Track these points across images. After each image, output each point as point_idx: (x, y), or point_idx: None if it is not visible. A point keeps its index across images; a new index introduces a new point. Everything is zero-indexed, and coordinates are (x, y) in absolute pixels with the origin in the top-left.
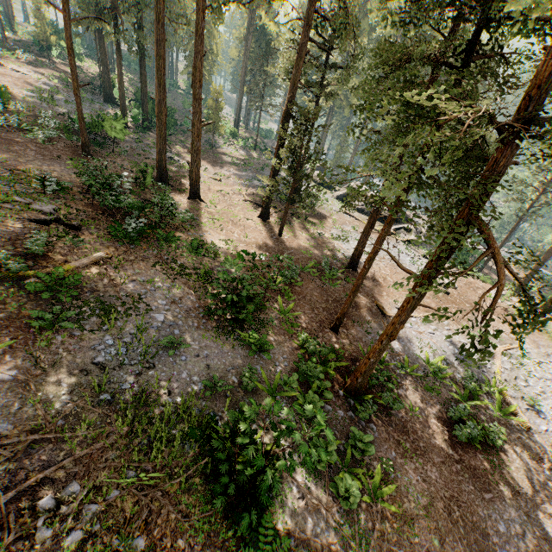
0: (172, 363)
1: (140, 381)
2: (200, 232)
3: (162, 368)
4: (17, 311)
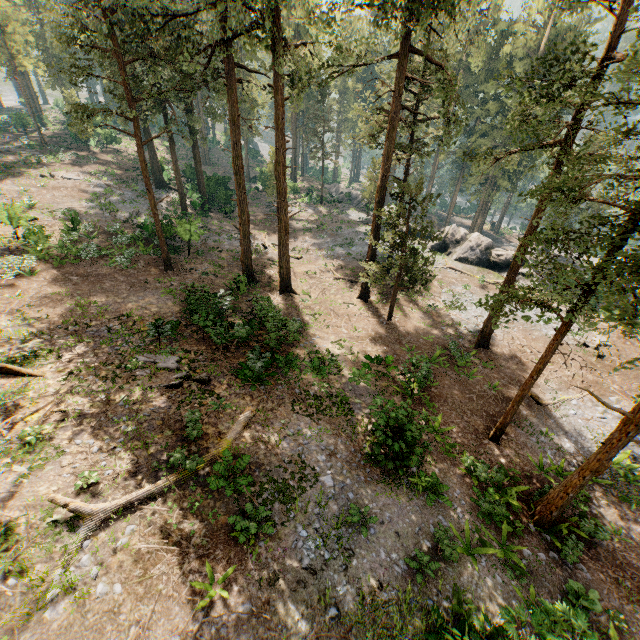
0: (365, 542)
1: (350, 578)
2: (309, 338)
3: (360, 552)
4: (214, 521)
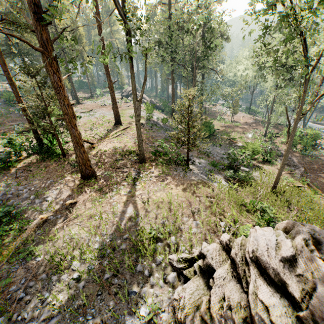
0: None
1: None
2: None
3: None
4: None
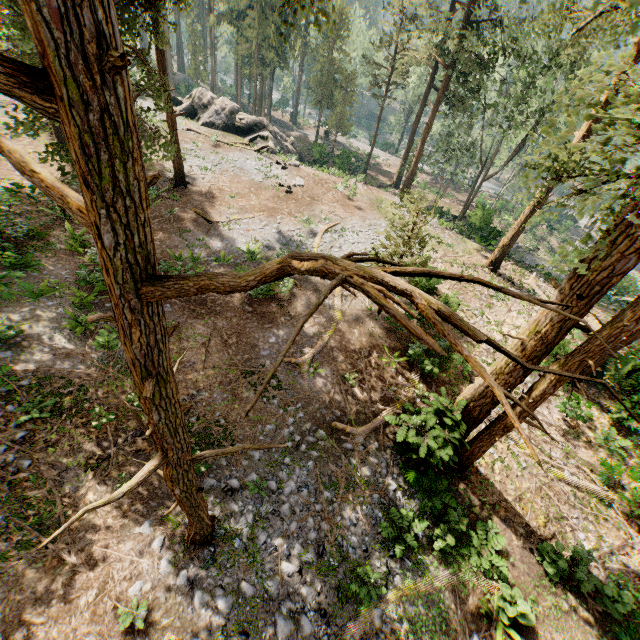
0: None
1: None
2: None
3: None
4: None
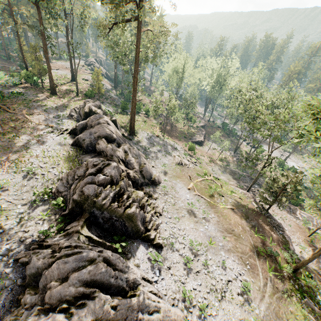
0: None
1: None
2: None
3: None
4: None
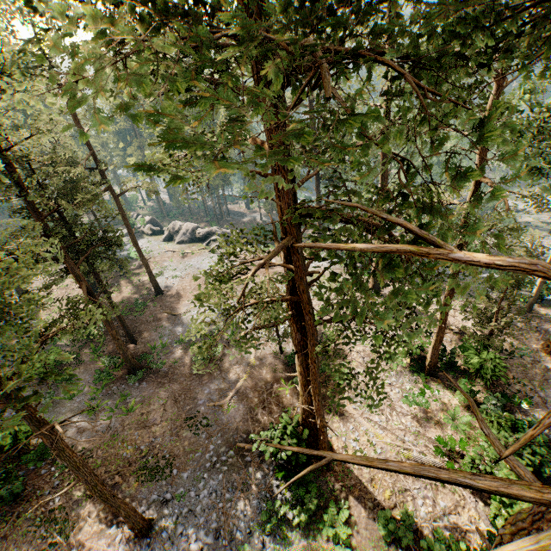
0: None
1: None
2: None
3: None
4: None
